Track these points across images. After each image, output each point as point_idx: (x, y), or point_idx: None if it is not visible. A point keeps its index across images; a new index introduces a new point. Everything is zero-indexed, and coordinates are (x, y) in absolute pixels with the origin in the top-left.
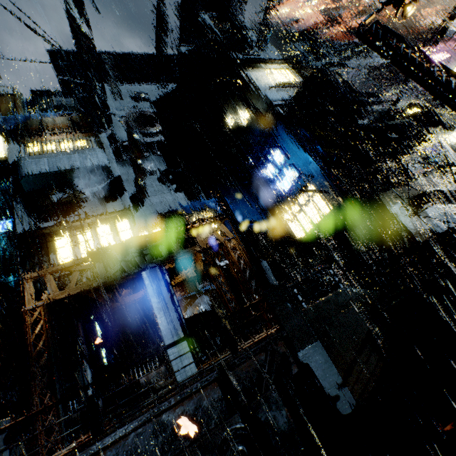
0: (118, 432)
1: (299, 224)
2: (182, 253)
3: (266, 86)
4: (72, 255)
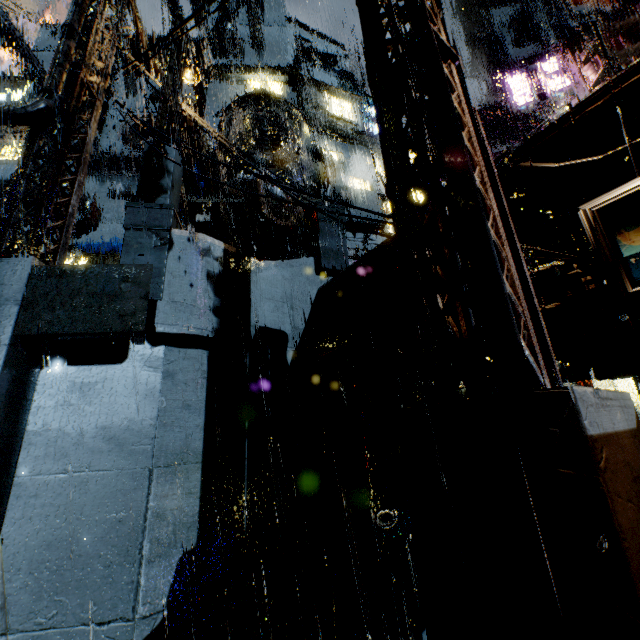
0: None
1: None
2: None
3: (218, 109)
4: None
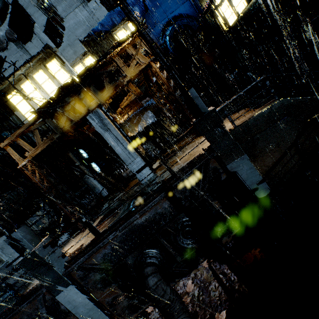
0: (110, 237)
1: (230, 4)
2: (112, 88)
3: None
4: (30, 108)
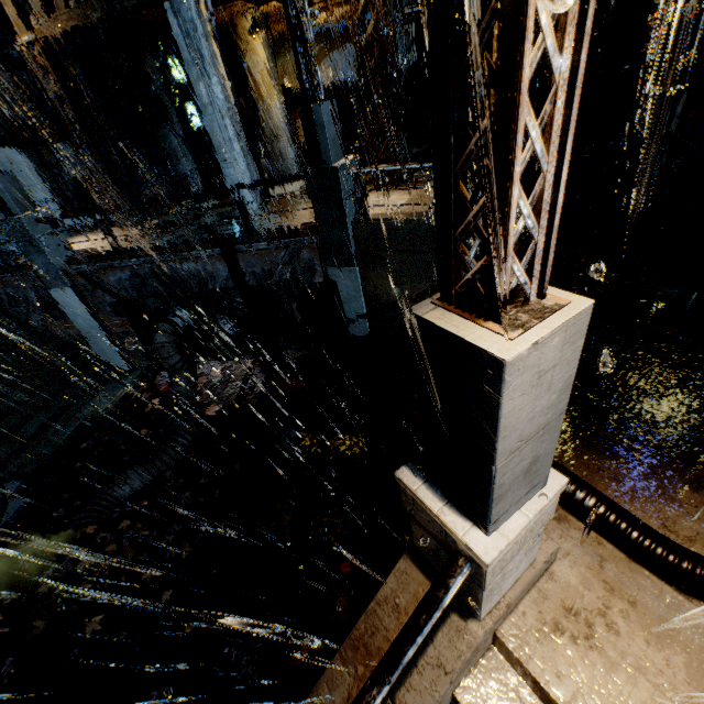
0: (129, 261)
1: None
2: None
3: None
4: None
